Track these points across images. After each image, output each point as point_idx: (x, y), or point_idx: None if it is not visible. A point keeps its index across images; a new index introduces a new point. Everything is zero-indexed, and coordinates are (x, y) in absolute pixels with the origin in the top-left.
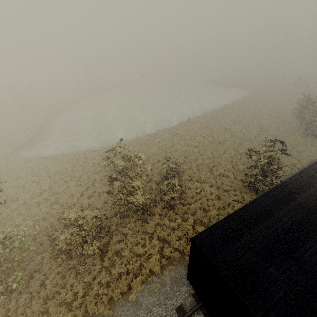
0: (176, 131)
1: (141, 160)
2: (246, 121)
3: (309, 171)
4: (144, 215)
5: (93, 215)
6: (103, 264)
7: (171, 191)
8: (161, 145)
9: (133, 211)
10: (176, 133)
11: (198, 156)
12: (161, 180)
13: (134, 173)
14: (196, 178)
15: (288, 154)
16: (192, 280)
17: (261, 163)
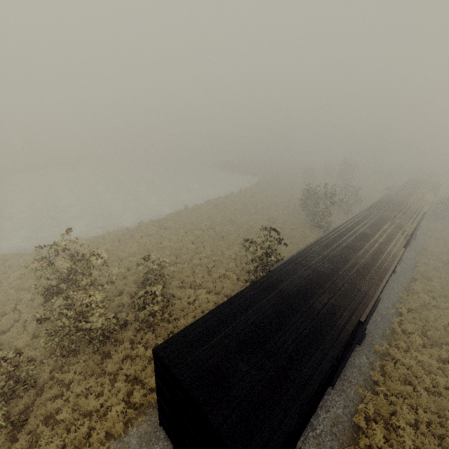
0: (166, 223)
1: (101, 258)
2: (255, 211)
3: (297, 258)
4: (105, 346)
5: (4, 355)
6: (14, 446)
7: (149, 302)
8: (143, 242)
9: (88, 342)
10: (166, 226)
11: (194, 254)
12: (138, 290)
13: (89, 279)
14: (191, 284)
15: (286, 245)
16: (165, 422)
17: (258, 255)
